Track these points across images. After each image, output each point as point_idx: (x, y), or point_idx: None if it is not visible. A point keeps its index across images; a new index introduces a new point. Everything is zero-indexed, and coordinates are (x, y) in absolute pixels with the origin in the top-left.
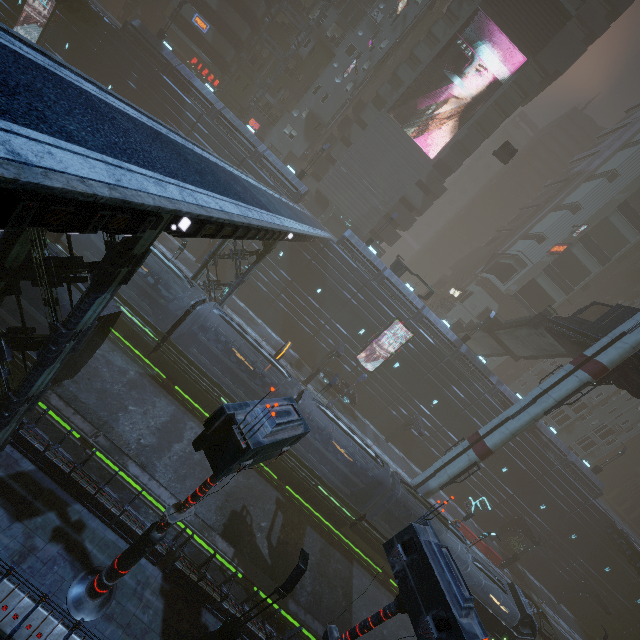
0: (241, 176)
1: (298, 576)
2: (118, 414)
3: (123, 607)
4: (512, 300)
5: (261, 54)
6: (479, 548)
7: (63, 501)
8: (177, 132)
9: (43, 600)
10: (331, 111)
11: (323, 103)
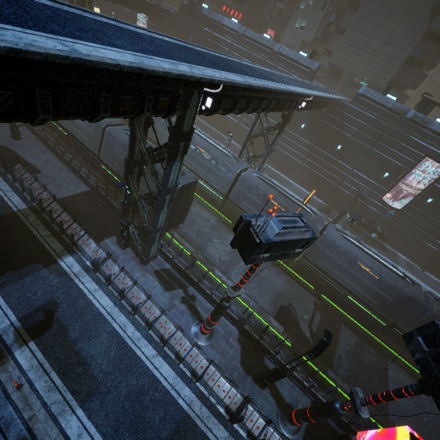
0: (254, 66)
1: (323, 346)
2: (207, 243)
3: (218, 343)
4: None
5: None
6: None
7: (184, 284)
8: (202, 47)
9: (178, 328)
10: None
11: None
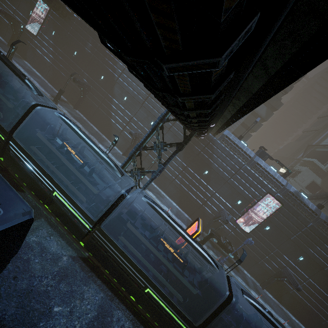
0: None
1: None
2: (38, 324)
3: None
4: None
5: None
6: None
7: None
8: None
9: None
10: None
11: None
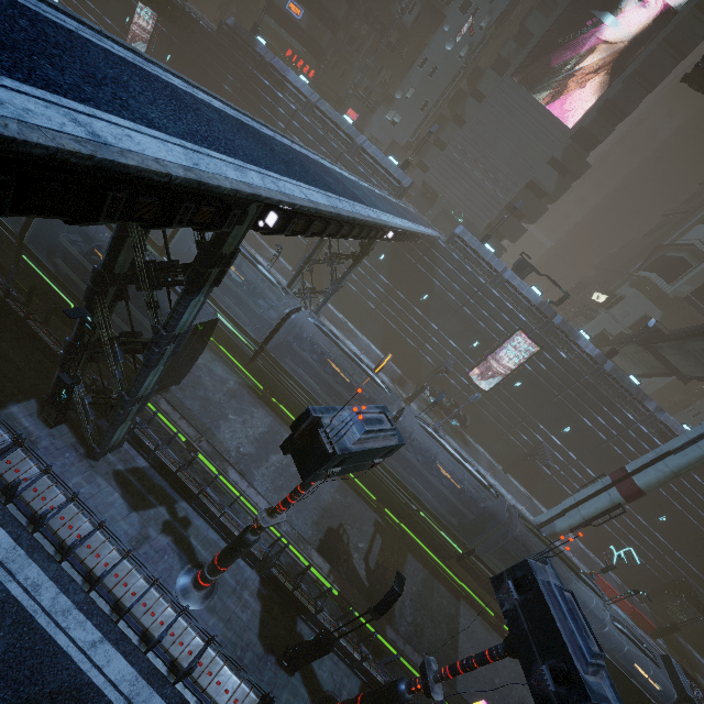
0: (334, 169)
1: (393, 599)
2: (219, 422)
3: (224, 603)
4: (682, 305)
5: (359, 32)
6: (623, 609)
7: (171, 498)
8: (265, 124)
9: (155, 583)
10: (440, 86)
11: (431, 78)
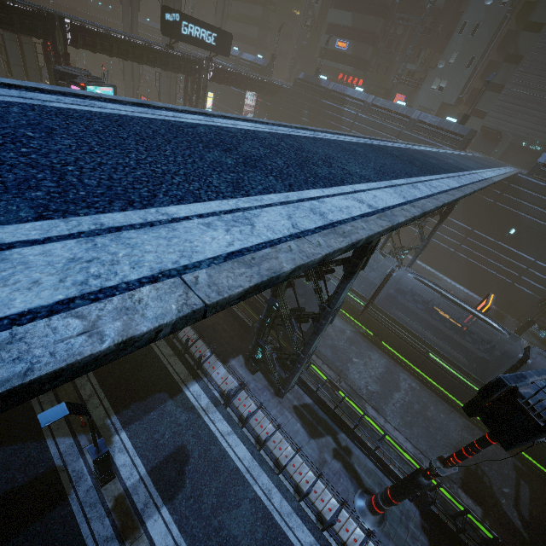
0: (421, 149)
1: None
2: (347, 364)
3: (395, 530)
4: None
5: (395, 34)
6: None
7: (333, 429)
8: (372, 137)
9: (344, 504)
10: (485, 38)
11: (473, 36)
